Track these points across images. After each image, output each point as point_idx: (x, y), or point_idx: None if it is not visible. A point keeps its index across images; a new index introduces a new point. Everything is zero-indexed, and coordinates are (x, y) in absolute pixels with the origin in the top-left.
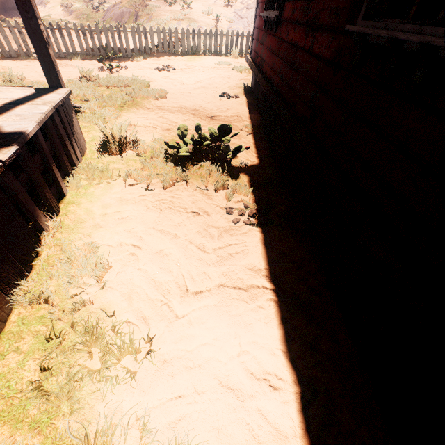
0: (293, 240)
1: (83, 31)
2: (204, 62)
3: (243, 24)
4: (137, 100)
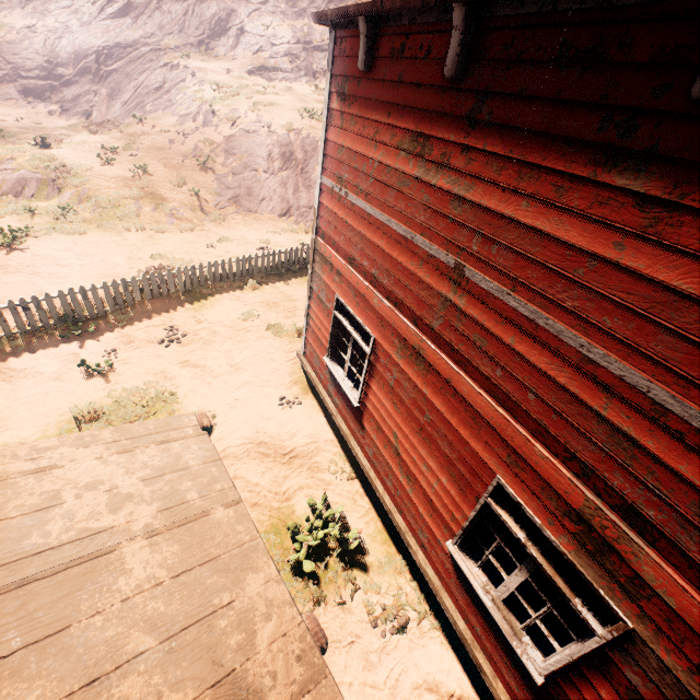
0: (430, 634)
1: (25, 306)
2: (220, 312)
3: (233, 197)
4: None
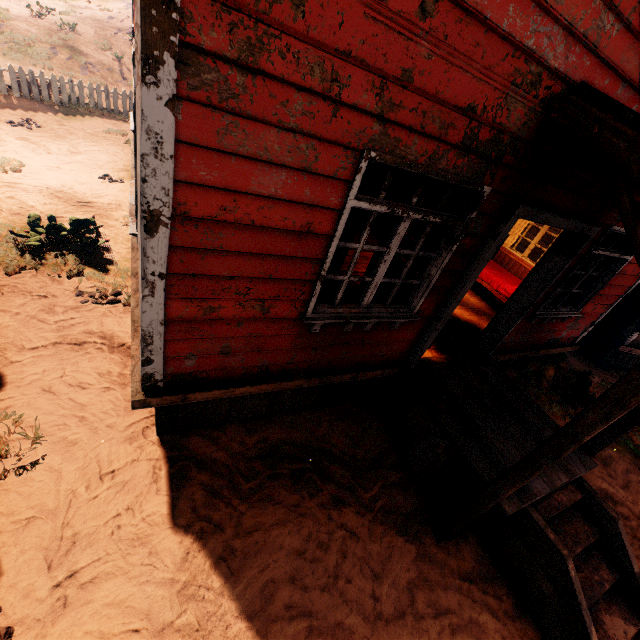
0: None
1: None
2: (88, 125)
3: None
4: None
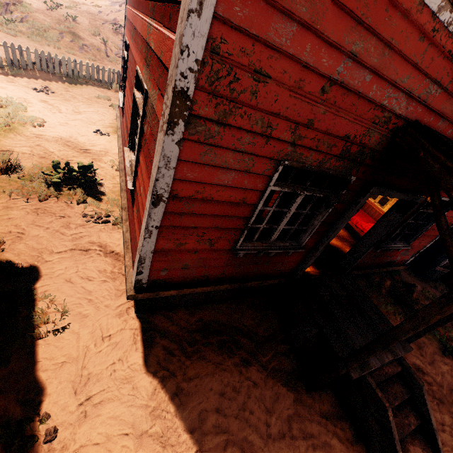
0: (119, 230)
1: None
2: (85, 92)
3: None
4: (14, 125)
